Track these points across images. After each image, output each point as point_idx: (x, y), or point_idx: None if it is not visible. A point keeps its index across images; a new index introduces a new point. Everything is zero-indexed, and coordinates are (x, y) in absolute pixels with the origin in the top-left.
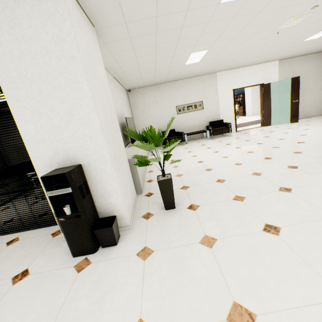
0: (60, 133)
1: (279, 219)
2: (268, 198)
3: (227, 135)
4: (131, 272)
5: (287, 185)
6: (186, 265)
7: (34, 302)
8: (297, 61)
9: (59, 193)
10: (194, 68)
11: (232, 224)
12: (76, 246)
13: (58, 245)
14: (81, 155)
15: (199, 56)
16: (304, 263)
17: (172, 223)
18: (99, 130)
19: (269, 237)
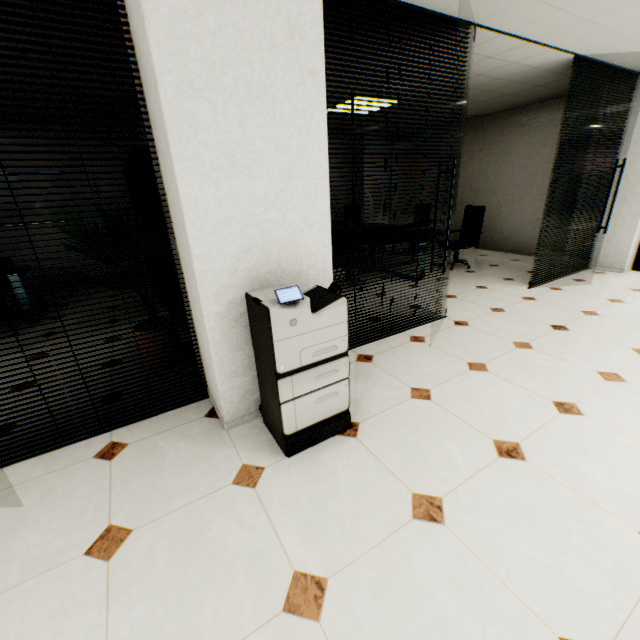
0: None
1: None
2: None
3: None
4: None
5: None
6: None
7: None
8: None
9: None
10: None
11: None
12: None
13: (627, 274)
14: None
15: None
16: None
17: None
18: None
19: None
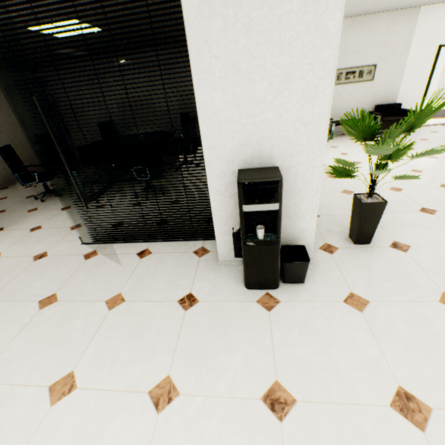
0: (259, 112)
1: None
2: None
3: None
4: (350, 325)
5: None
6: (435, 331)
7: (230, 337)
8: None
9: (260, 209)
10: None
11: None
12: (256, 278)
13: (214, 270)
14: (280, 153)
15: None
16: None
17: (377, 266)
18: (326, 112)
19: None
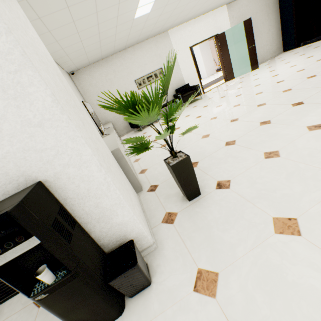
0: None
1: None
2: (308, 143)
3: (197, 99)
4: None
5: (313, 122)
6: (291, 281)
7: None
8: (243, 2)
9: (13, 256)
10: (145, 25)
11: (295, 189)
12: None
13: None
14: (33, 165)
15: (150, 0)
16: None
17: (213, 217)
18: (53, 104)
19: None
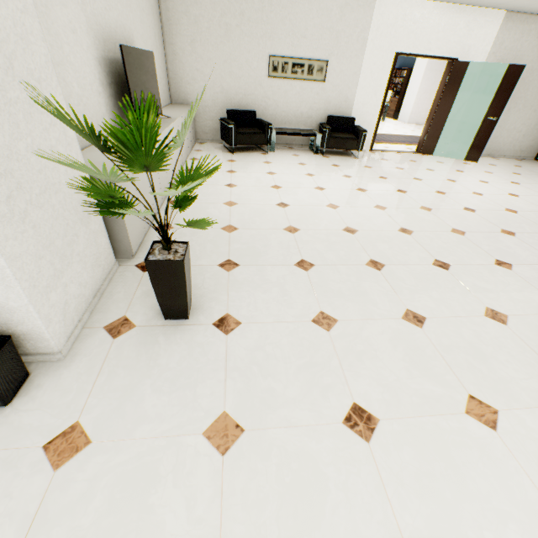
0: None
1: (383, 396)
2: (379, 335)
3: (352, 153)
4: (5, 508)
5: (421, 308)
6: (149, 504)
7: None
8: (537, 26)
9: None
10: None
11: (290, 390)
12: None
13: None
14: None
15: None
16: (396, 535)
17: (166, 362)
18: None
19: (350, 445)
